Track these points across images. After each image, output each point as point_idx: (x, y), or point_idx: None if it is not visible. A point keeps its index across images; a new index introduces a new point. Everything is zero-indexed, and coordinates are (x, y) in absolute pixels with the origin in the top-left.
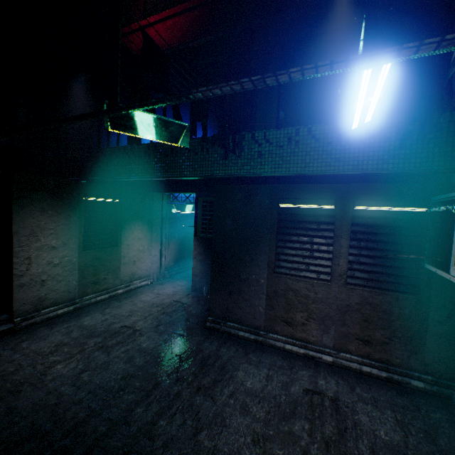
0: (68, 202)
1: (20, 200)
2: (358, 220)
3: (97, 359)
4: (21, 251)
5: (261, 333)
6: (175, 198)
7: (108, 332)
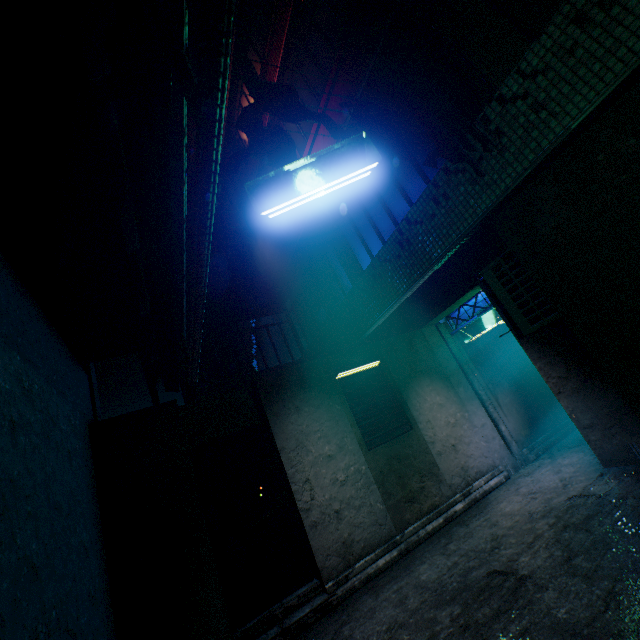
0: (320, 388)
1: (271, 406)
2: None
3: None
4: (295, 473)
5: None
6: (457, 321)
7: (466, 590)
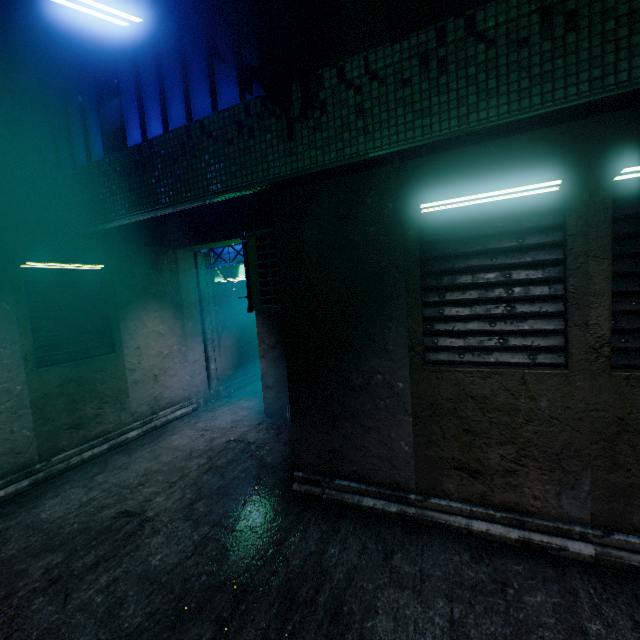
0: None
1: None
2: (628, 205)
3: (31, 622)
4: None
5: (413, 499)
6: (218, 257)
7: (84, 533)
